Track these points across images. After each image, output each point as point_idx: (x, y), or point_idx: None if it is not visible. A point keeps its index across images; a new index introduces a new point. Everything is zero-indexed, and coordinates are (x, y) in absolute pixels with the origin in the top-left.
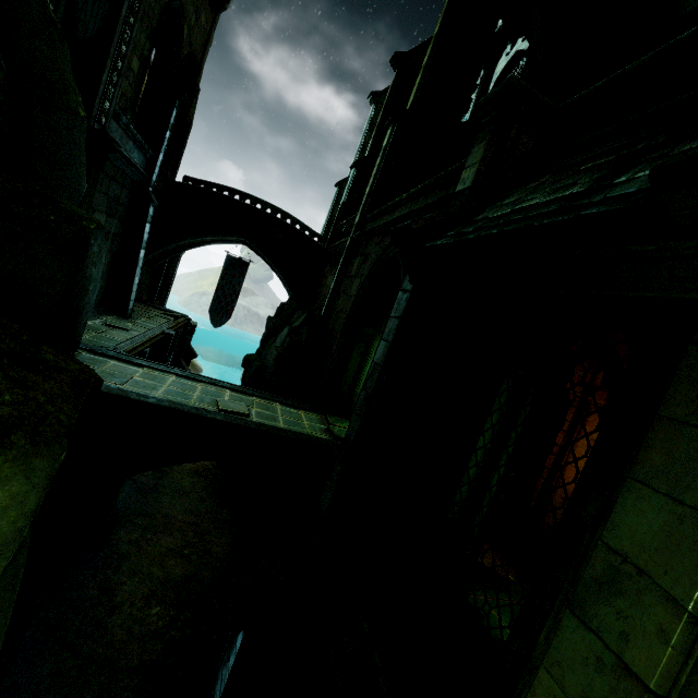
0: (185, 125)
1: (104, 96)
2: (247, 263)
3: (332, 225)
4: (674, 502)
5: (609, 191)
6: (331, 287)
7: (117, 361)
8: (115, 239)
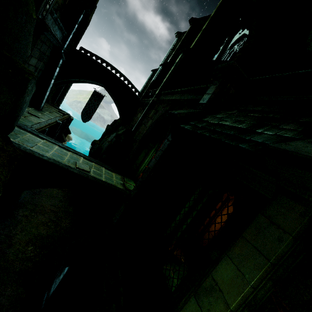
0: (86, 23)
1: (47, 2)
2: (103, 96)
3: (146, 88)
4: (237, 269)
5: (252, 136)
6: (138, 119)
7: (31, 134)
8: (40, 71)
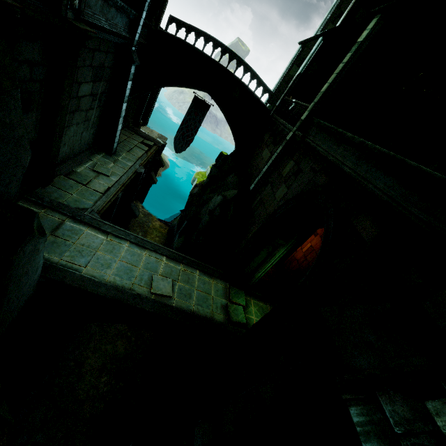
0: None
1: None
2: (208, 105)
3: (284, 83)
4: None
5: None
6: (263, 169)
7: (89, 228)
8: (102, 96)
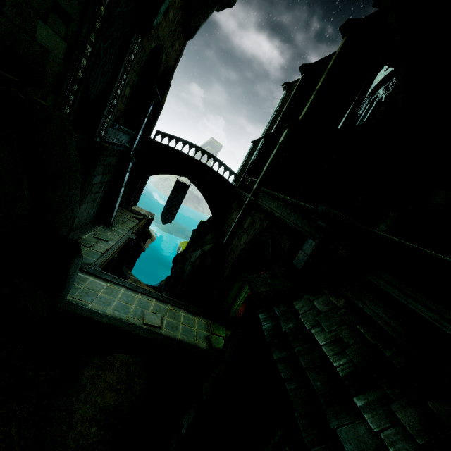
0: (159, 107)
1: (104, 122)
2: (188, 186)
3: (245, 168)
4: None
5: (342, 420)
6: (232, 226)
7: (93, 277)
8: (107, 183)
